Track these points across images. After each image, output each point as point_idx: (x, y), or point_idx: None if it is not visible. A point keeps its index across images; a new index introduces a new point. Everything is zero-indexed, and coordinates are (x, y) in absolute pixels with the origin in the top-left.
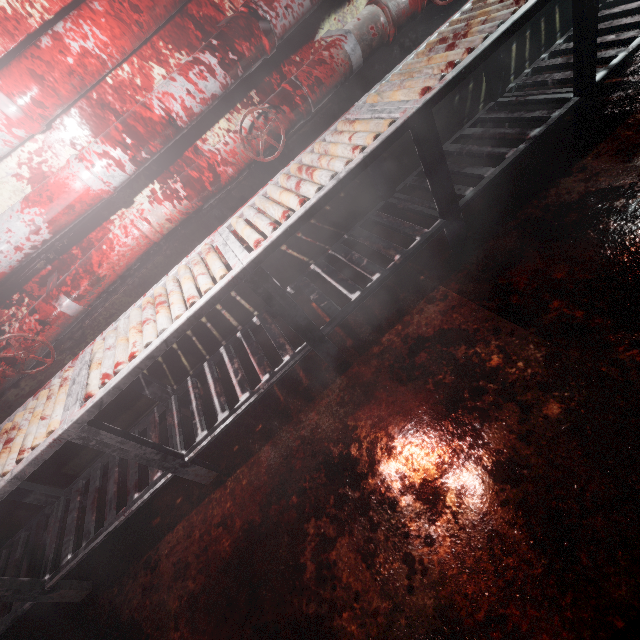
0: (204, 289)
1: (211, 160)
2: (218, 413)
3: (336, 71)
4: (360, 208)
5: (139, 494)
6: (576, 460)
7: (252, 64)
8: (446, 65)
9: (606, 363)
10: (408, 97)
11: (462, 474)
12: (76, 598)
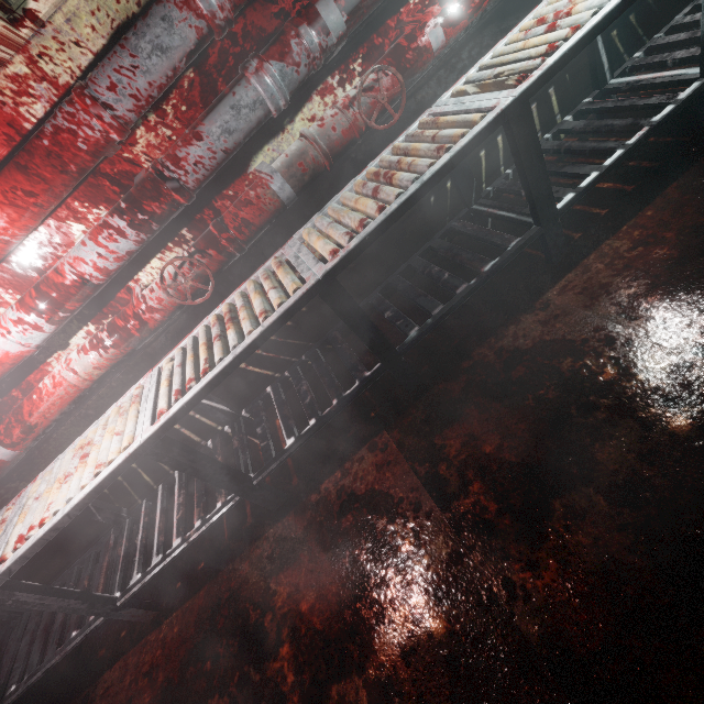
0: (108, 460)
1: (136, 308)
2: (153, 555)
3: (265, 210)
4: (328, 319)
5: (76, 633)
6: (442, 701)
7: (169, 216)
8: (358, 223)
9: (499, 582)
10: (323, 253)
11: (345, 684)
12: None
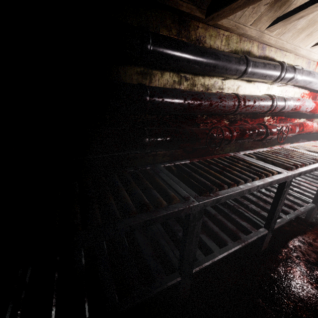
0: None
1: None
2: None
3: None
4: None
5: (302, 207)
6: None
7: None
8: None
9: None
10: None
11: None
12: (263, 246)
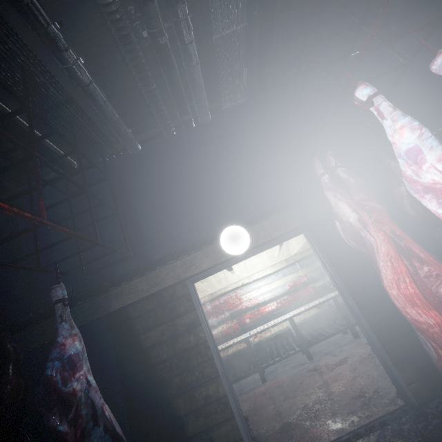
0: None
1: None
2: None
3: None
4: None
5: None
6: None
7: None
8: None
9: None
10: None
11: None
12: None
